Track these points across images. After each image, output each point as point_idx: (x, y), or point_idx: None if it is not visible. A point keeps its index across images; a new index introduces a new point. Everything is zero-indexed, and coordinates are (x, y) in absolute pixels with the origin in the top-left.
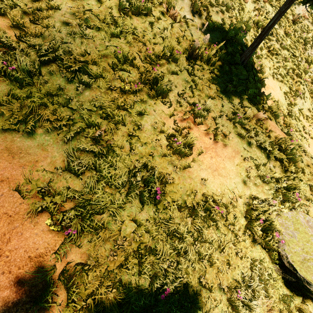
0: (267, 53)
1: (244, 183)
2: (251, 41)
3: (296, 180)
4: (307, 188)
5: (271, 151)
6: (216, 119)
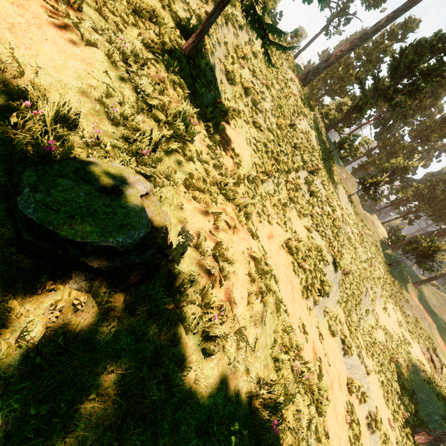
0: (251, 122)
1: (63, 87)
2: (233, 92)
3: (170, 157)
4: (182, 175)
5: (147, 100)
6: (85, 21)
